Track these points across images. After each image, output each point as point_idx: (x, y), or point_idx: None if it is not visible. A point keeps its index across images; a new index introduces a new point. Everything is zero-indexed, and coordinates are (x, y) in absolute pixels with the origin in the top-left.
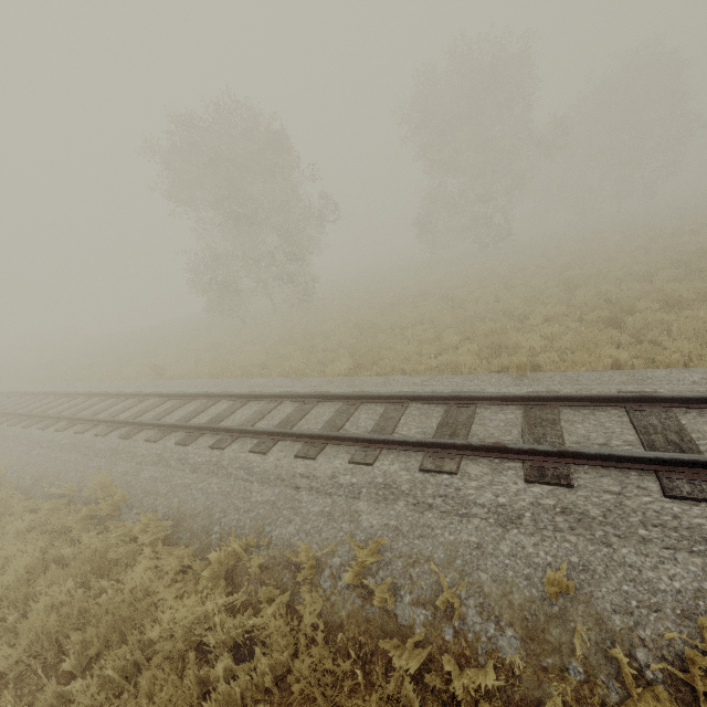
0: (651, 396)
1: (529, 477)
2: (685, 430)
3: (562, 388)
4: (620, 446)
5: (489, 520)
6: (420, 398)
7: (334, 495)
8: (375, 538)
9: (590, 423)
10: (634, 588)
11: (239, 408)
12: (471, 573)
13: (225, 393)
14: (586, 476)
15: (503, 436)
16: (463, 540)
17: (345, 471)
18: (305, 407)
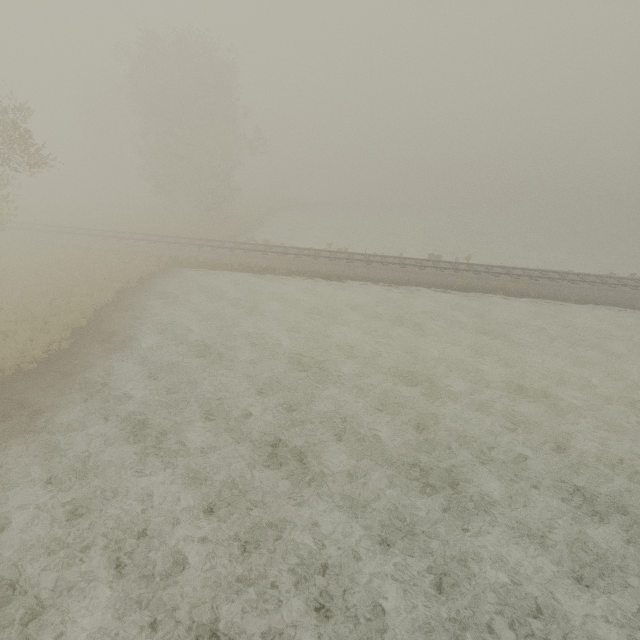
0: None
1: None
2: None
3: None
4: None
5: None
6: None
7: None
8: None
9: None
10: None
11: None
12: None
13: None
14: None
15: None
16: None
17: None
18: None
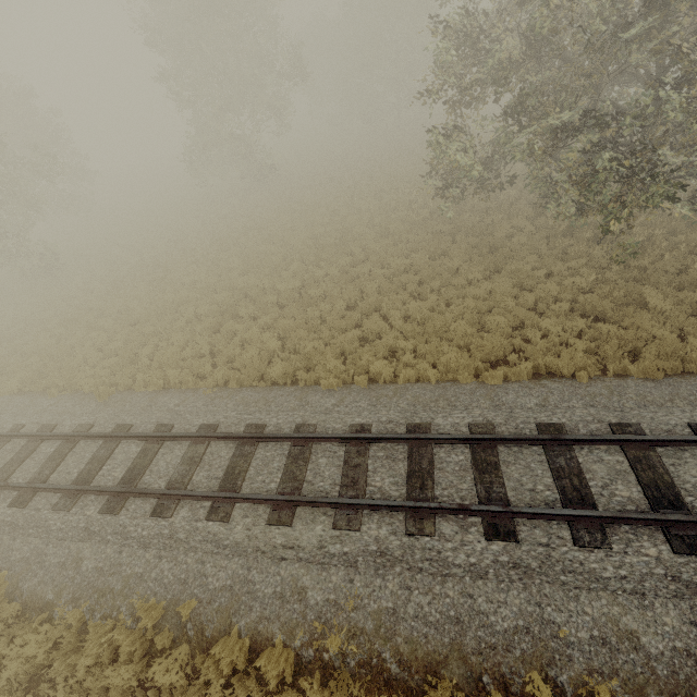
0: (111, 435)
1: (10, 504)
2: (105, 460)
3: (102, 419)
4: (73, 474)
5: None
6: (15, 435)
7: None
8: None
9: (80, 454)
10: (2, 561)
11: None
12: None
13: None
14: (38, 499)
15: (32, 469)
16: None
17: None
18: None
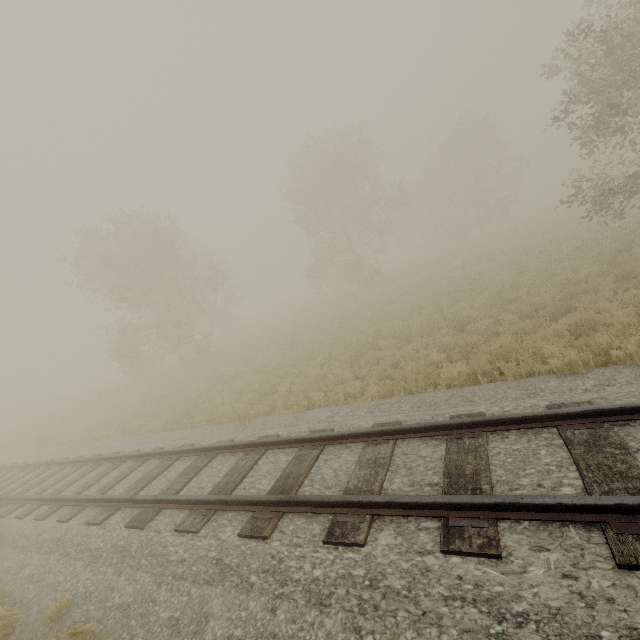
0: (254, 442)
1: (128, 523)
2: (247, 470)
3: (241, 435)
4: (205, 488)
5: (85, 562)
6: (152, 454)
7: (29, 551)
8: (13, 586)
9: (215, 468)
10: (95, 607)
11: (53, 474)
12: (31, 608)
13: (53, 461)
14: (160, 518)
15: (161, 486)
16: (55, 581)
17: (49, 529)
18: (89, 469)
